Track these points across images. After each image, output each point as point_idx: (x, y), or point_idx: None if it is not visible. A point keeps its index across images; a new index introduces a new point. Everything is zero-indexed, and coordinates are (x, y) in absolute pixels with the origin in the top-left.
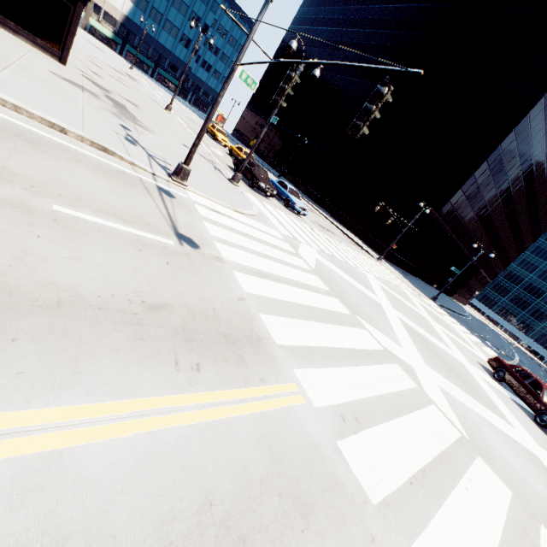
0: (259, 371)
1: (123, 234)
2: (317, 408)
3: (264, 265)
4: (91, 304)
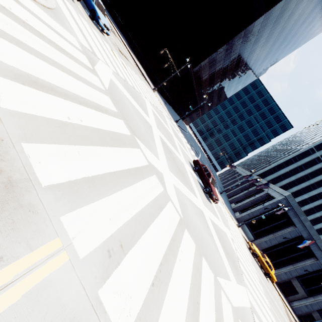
0: None
1: None
2: (83, 258)
3: (48, 73)
4: None
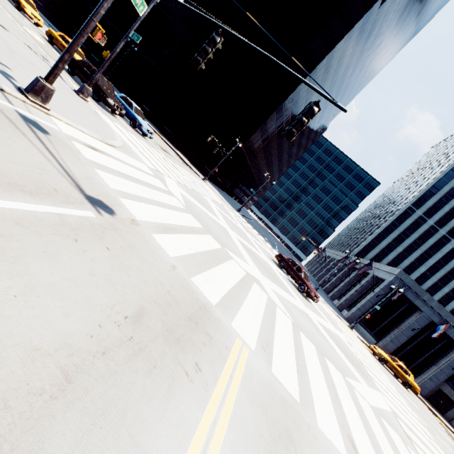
0: (221, 340)
1: (44, 219)
2: (254, 350)
3: (162, 216)
4: (93, 353)
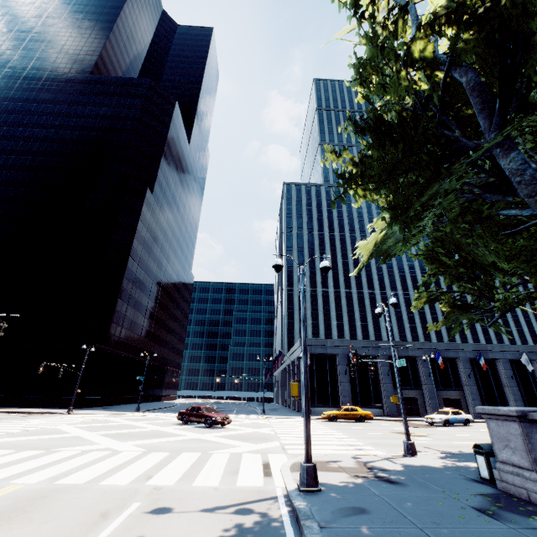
0: None
1: None
2: (36, 483)
3: None
4: None
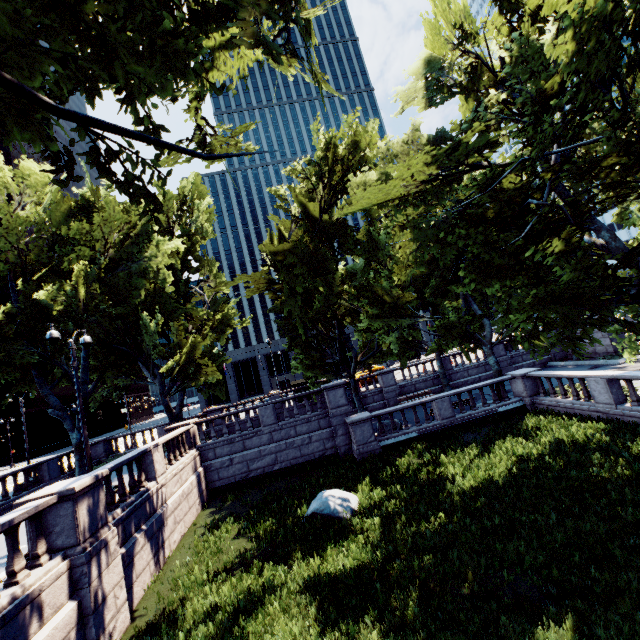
0: None
1: None
2: None
3: None
4: None
